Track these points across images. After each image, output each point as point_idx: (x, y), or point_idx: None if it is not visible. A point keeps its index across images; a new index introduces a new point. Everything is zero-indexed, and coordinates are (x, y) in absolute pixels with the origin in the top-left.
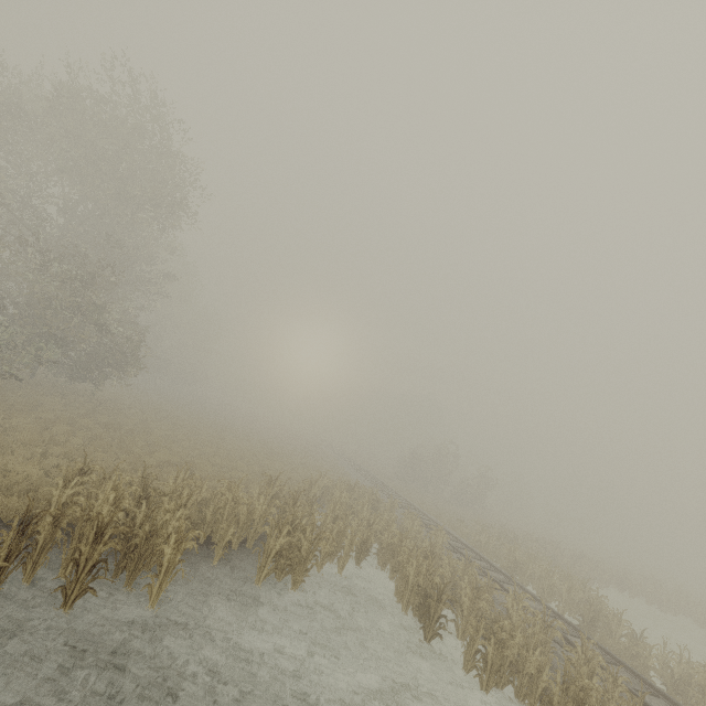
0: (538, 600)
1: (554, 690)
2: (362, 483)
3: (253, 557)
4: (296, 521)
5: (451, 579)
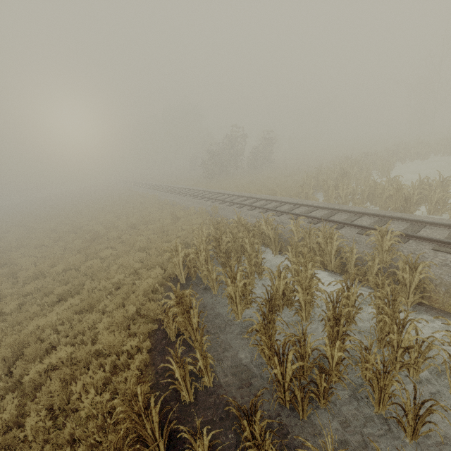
0: None
1: None
2: (194, 205)
3: None
4: None
5: None
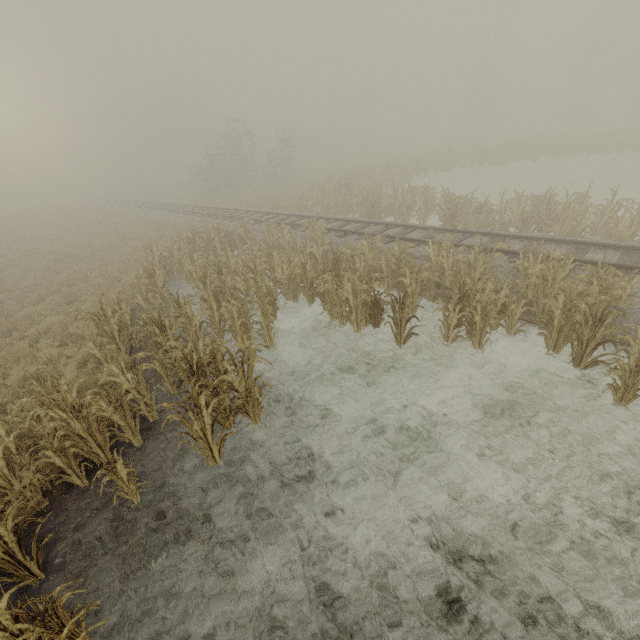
0: (419, 228)
1: (556, 314)
2: (186, 222)
3: (173, 428)
4: (192, 358)
5: (365, 266)
